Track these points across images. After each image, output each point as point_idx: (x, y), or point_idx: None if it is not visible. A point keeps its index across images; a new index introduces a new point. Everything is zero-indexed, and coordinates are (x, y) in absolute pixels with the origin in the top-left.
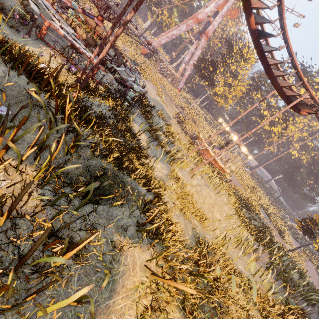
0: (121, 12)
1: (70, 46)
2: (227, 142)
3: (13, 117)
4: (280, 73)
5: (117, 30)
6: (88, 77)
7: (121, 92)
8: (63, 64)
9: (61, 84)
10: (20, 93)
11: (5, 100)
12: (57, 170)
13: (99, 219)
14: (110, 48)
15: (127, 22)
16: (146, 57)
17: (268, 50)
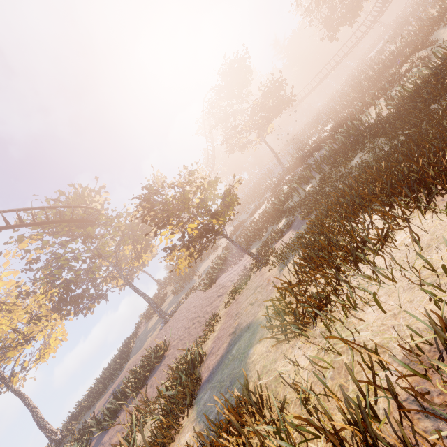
0: None
1: None
2: None
3: None
4: None
5: None
6: None
7: None
8: None
9: None
10: None
11: None
12: None
13: None
14: None
15: None
16: None
17: None
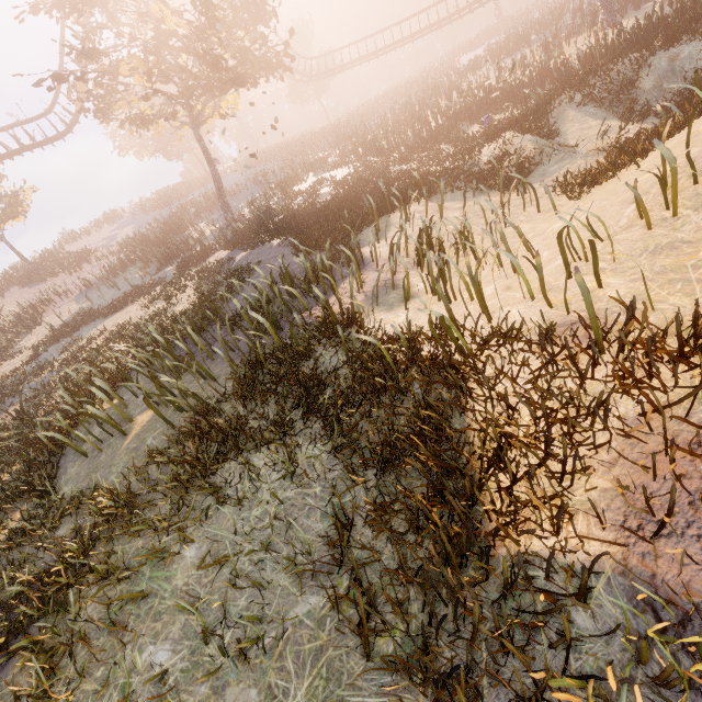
0: None
1: None
2: None
3: None
4: None
5: None
6: None
7: None
8: None
9: None
10: None
11: None
12: None
13: None
14: None
15: None
16: None
17: None
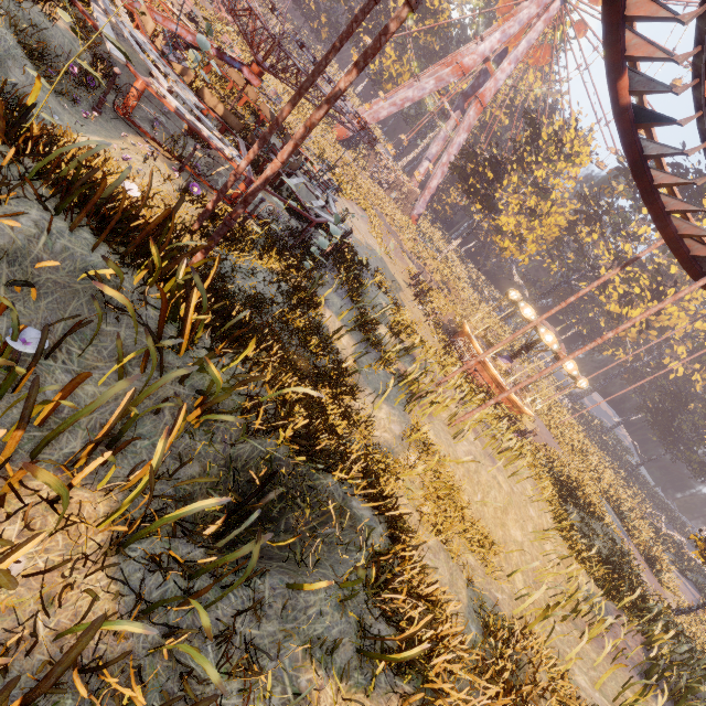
0: (317, 66)
1: (187, 130)
2: (528, 345)
3: (53, 348)
4: (681, 204)
5: (313, 113)
6: (235, 218)
7: (298, 237)
8: (182, 196)
9: (175, 251)
10: (74, 275)
11: (36, 295)
12: (158, 483)
13: (263, 620)
14: (292, 152)
15: (339, 95)
16: (345, 145)
17: (658, 153)
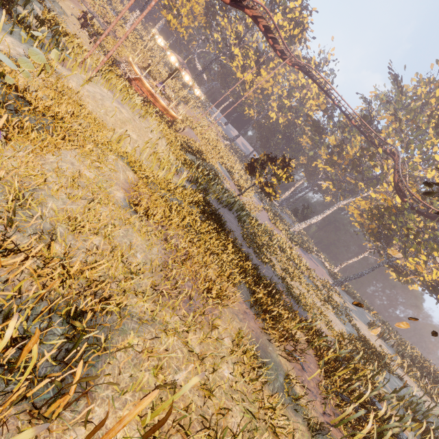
0: None
1: None
2: (171, 74)
3: None
4: None
5: None
6: None
7: None
8: None
9: None
10: None
11: None
12: None
13: None
14: None
15: None
16: None
17: None
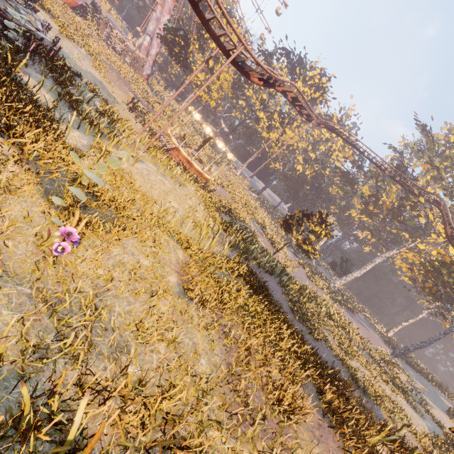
0: None
1: None
2: (205, 141)
3: None
4: (210, 16)
5: None
6: None
7: None
8: None
9: None
10: None
11: None
12: None
13: None
14: None
15: None
16: (78, 13)
17: None
